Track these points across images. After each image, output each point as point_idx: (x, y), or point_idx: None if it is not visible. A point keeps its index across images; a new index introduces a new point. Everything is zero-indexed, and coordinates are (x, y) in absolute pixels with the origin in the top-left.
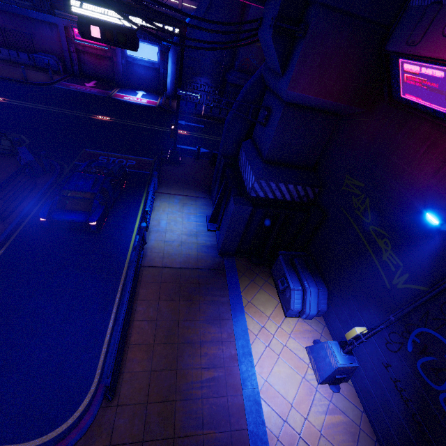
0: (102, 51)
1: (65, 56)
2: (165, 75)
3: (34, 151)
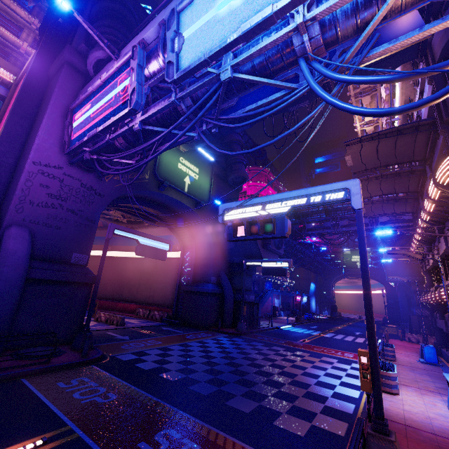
0: (295, 303)
1: (294, 308)
2: (307, 306)
3: (393, 327)
